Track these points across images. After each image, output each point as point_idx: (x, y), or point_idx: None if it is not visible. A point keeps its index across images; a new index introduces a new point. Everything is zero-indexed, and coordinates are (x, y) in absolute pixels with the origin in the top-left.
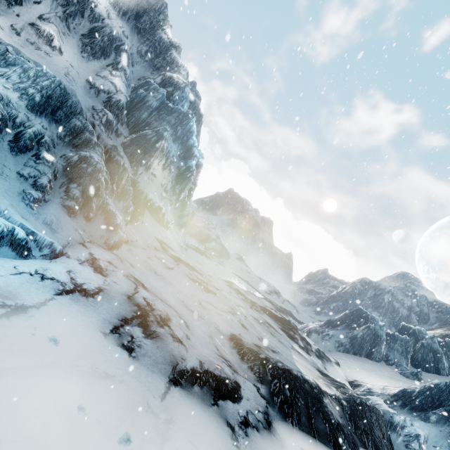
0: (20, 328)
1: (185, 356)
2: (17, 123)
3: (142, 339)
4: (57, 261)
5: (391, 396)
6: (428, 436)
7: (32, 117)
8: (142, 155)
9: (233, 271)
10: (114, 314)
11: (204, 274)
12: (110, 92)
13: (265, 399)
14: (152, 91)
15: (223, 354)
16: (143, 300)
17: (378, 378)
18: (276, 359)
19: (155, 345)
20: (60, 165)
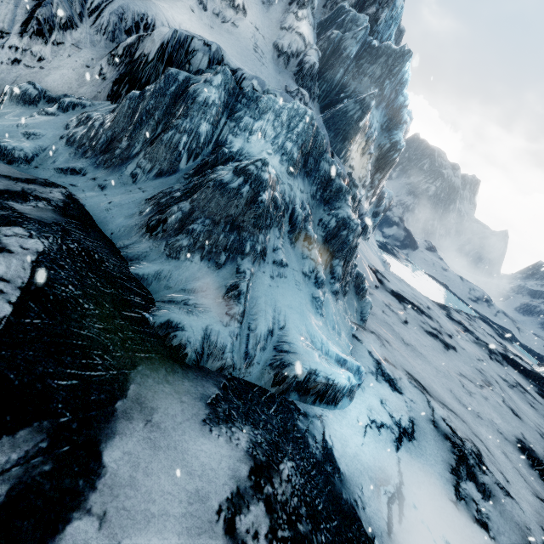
0: (415, 526)
1: (527, 523)
2: (287, 203)
3: (482, 502)
4: (364, 387)
5: None
6: None
7: (291, 182)
8: (340, 143)
9: (423, 267)
10: (440, 462)
11: (430, 314)
12: (299, 52)
13: None
14: (348, 26)
15: (530, 485)
16: (444, 424)
17: None
18: None
19: (496, 510)
20: (320, 237)
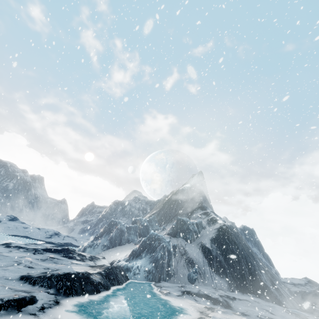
0: None
1: None
2: None
3: None
4: None
5: (128, 257)
6: (142, 264)
7: None
8: None
9: (7, 232)
10: None
11: None
12: None
13: (54, 294)
14: None
15: (17, 289)
16: None
17: (124, 253)
18: (59, 272)
19: None
20: None
